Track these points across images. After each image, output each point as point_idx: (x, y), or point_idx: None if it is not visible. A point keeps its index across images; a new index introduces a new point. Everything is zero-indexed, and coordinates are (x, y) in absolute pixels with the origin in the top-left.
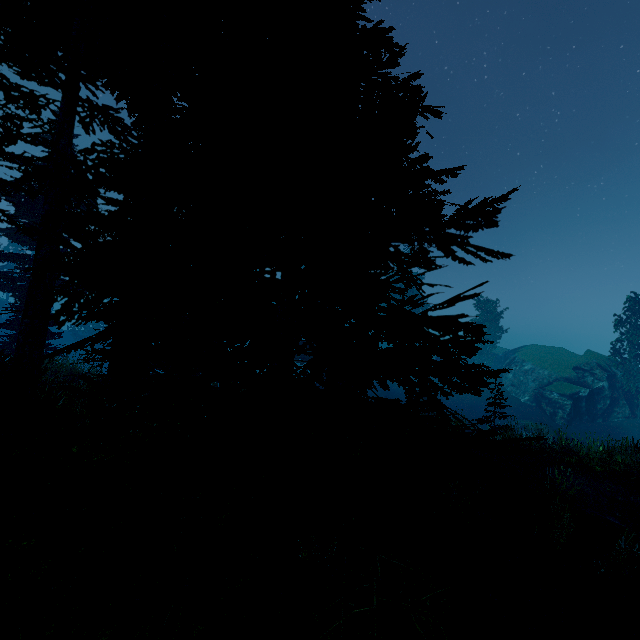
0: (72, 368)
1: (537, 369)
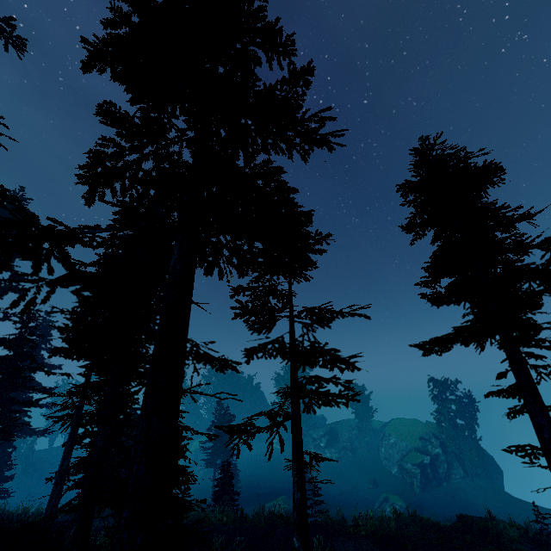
0: (24, 509)
1: (398, 441)
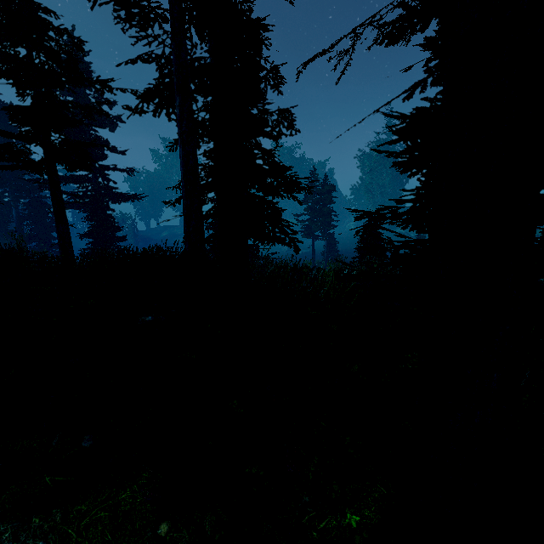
0: None
1: None
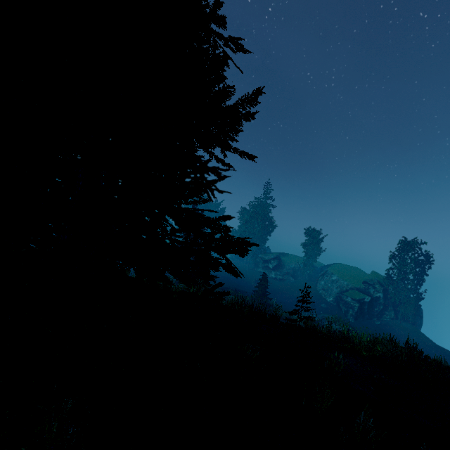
0: None
1: (340, 280)
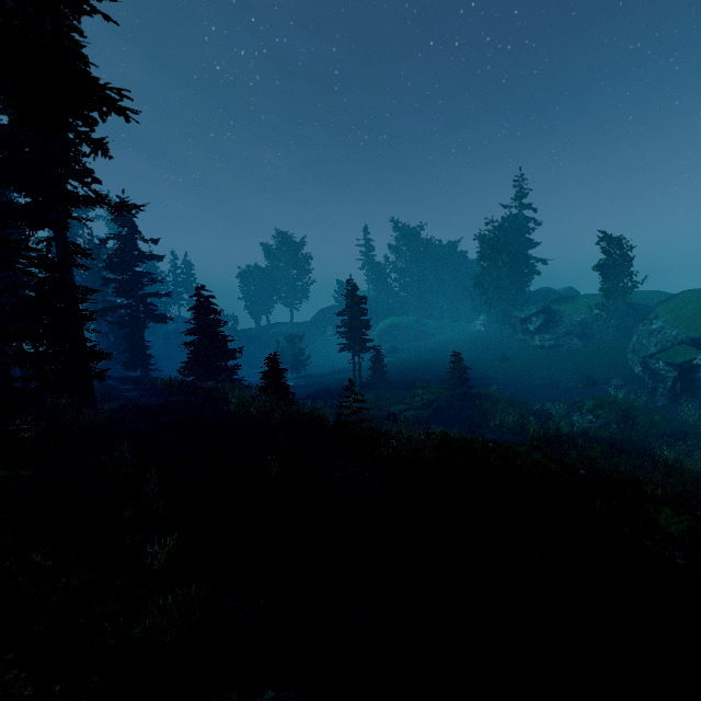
0: (149, 379)
1: (665, 328)
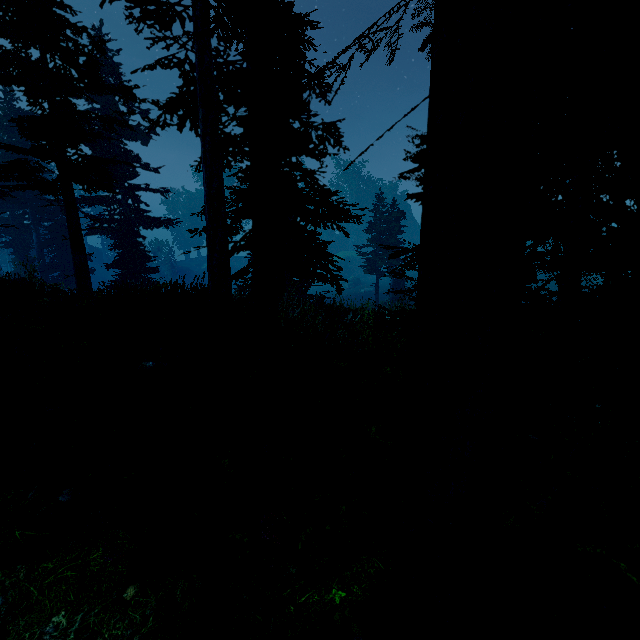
0: None
1: None
